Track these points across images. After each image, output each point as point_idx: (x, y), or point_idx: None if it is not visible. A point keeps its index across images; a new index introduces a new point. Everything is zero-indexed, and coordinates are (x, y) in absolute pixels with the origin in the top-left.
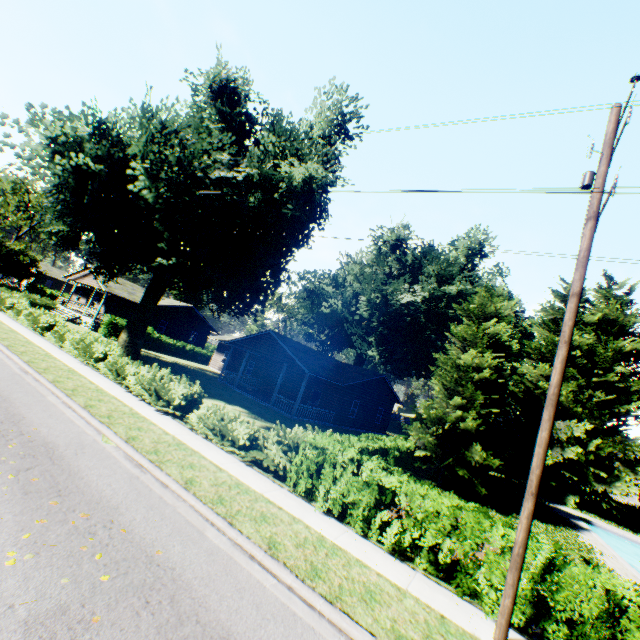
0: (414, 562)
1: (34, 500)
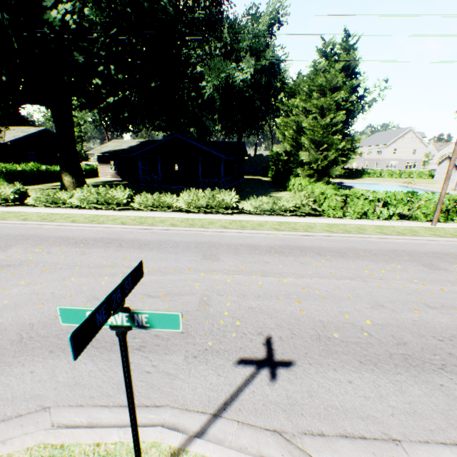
0: (391, 219)
1: (350, 257)
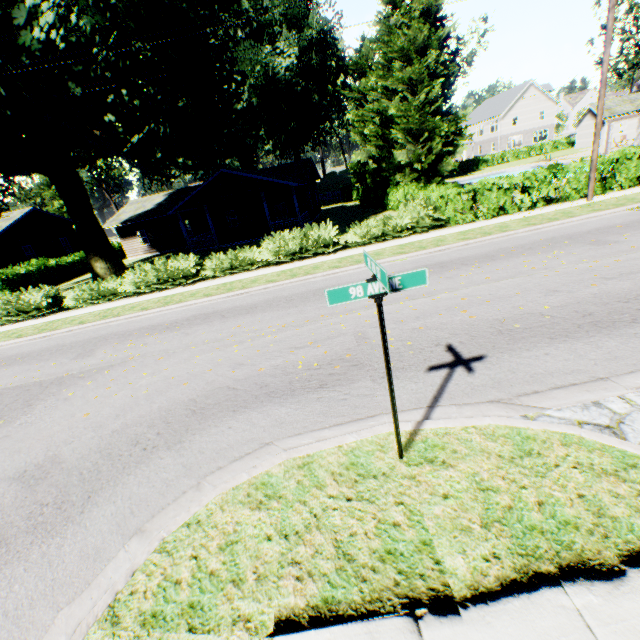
0: (536, 207)
1: (501, 258)
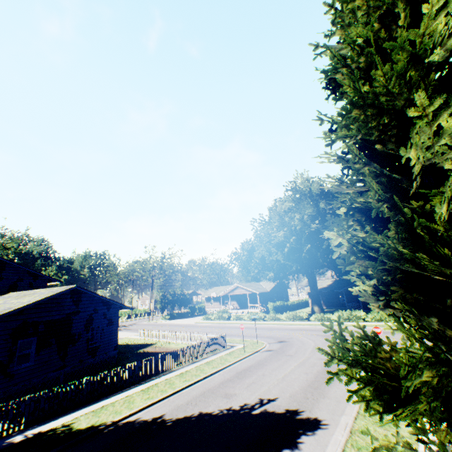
0: None
1: None
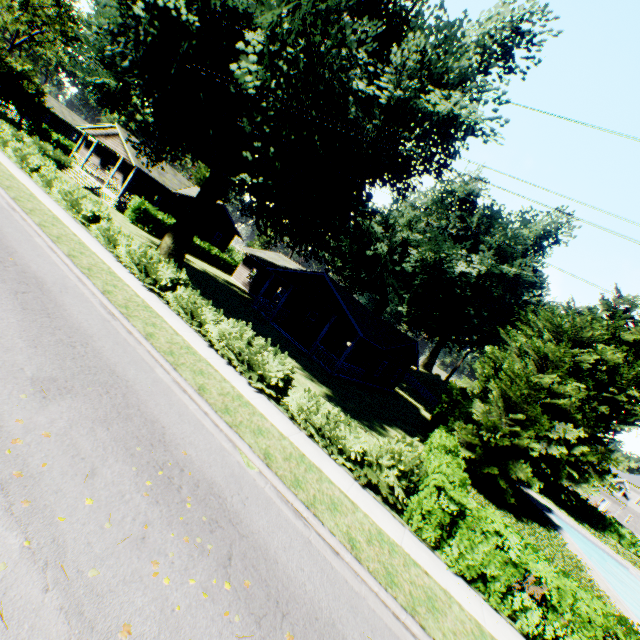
0: None
1: (272, 639)
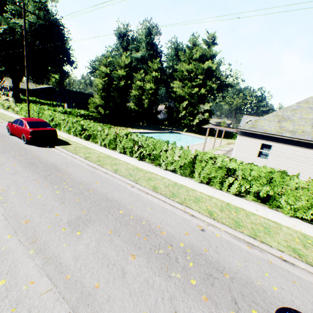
0: None
1: None
